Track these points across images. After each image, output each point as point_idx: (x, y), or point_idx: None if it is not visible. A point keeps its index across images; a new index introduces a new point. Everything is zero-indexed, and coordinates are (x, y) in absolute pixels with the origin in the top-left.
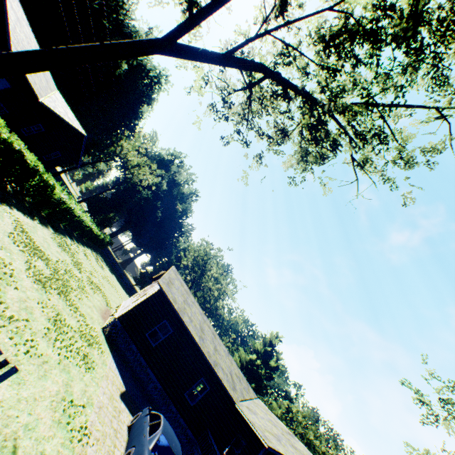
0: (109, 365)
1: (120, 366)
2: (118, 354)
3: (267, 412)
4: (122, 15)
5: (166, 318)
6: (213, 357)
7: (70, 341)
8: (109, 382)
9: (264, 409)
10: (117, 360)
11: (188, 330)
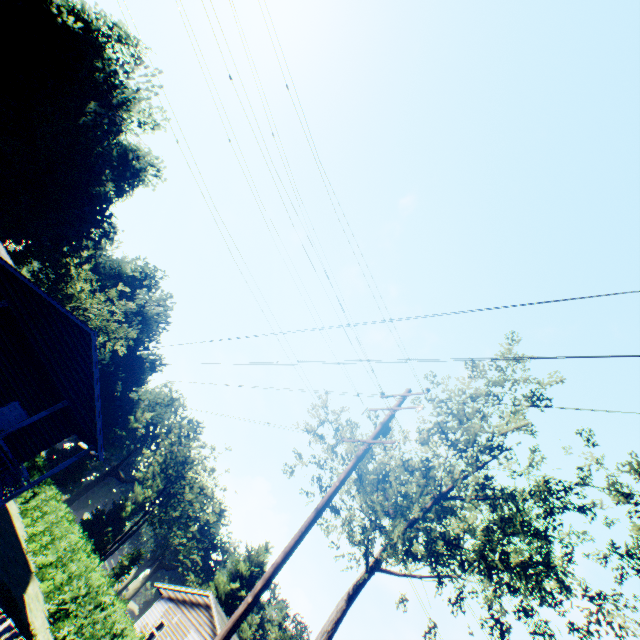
0: None
1: None
2: None
3: None
4: (117, 101)
5: None
6: None
7: None
8: None
9: None
10: None
11: None
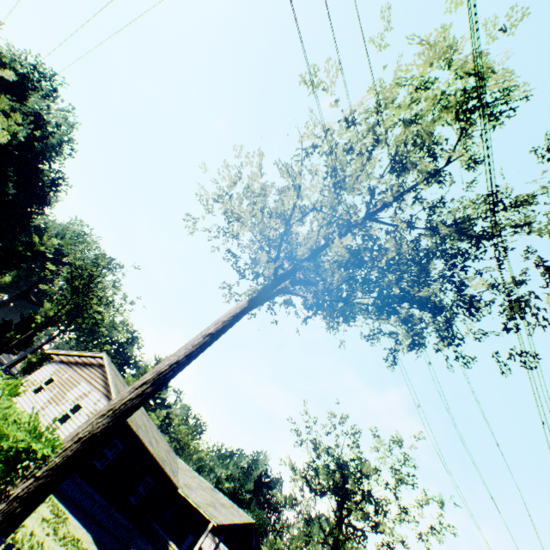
0: (74, 522)
1: (70, 509)
2: (58, 493)
3: (193, 474)
4: None
5: (117, 437)
6: (161, 456)
7: (70, 543)
8: (91, 546)
9: (190, 473)
10: (65, 503)
11: (146, 447)
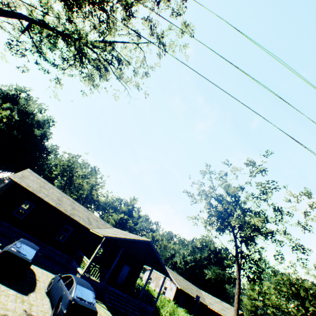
0: None
1: None
2: None
3: (117, 230)
4: None
5: (27, 199)
6: (70, 212)
7: None
8: None
9: (115, 230)
10: None
11: (45, 201)
